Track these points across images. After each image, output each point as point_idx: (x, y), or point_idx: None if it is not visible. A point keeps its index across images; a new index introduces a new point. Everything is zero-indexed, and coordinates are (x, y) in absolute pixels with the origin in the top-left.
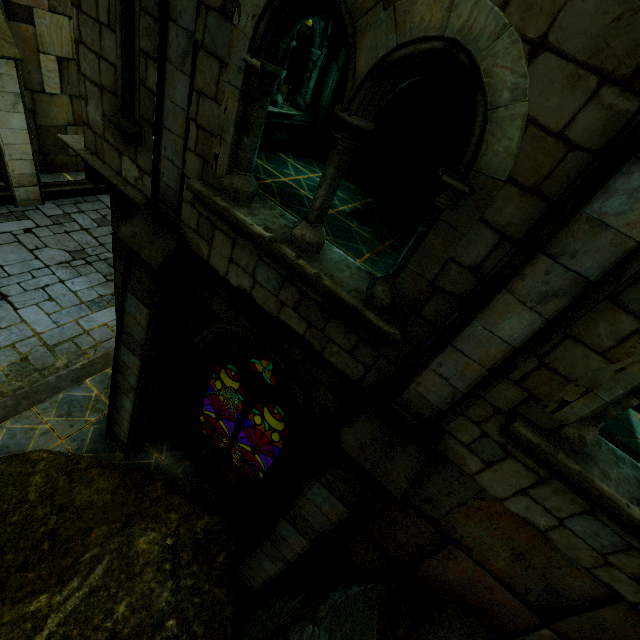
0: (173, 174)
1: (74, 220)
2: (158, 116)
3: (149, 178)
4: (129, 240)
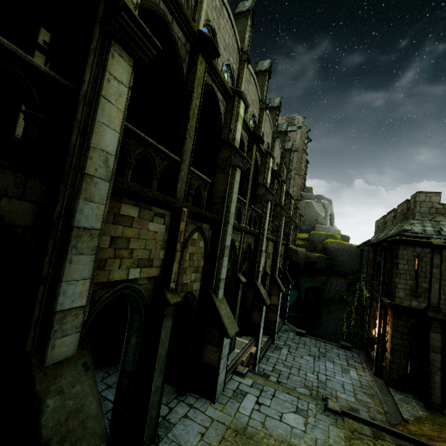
0: (435, 300)
1: (290, 344)
2: (430, 291)
3: (422, 303)
4: (433, 316)
